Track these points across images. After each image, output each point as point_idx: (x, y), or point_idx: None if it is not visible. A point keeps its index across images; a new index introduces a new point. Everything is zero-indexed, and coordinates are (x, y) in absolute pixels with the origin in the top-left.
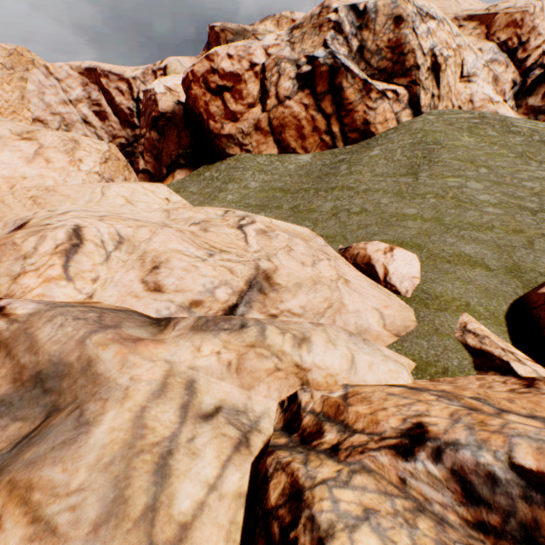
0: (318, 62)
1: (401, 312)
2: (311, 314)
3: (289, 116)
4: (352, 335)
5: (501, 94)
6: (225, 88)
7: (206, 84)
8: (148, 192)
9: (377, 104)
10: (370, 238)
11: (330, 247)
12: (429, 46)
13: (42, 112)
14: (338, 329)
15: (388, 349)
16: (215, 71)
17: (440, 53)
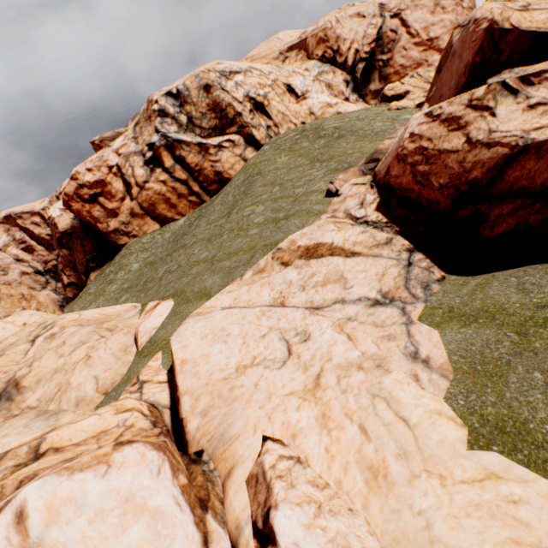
0: (156, 146)
1: (117, 370)
2: (45, 403)
3: (154, 195)
4: (39, 416)
5: (340, 94)
6: (97, 194)
7: (81, 198)
8: (8, 325)
9: (219, 156)
10: (163, 296)
11: (138, 315)
12: (243, 94)
13: None
14: (30, 415)
15: (77, 413)
16: (82, 185)
17: (257, 94)
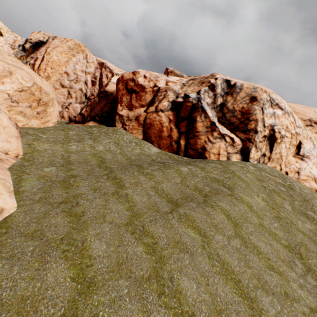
0: (189, 99)
1: None
2: None
3: (158, 121)
4: None
5: None
6: (135, 91)
7: (126, 85)
8: None
9: (216, 140)
10: None
11: None
12: (271, 123)
13: (70, 71)
14: None
15: None
16: (133, 80)
17: (279, 131)
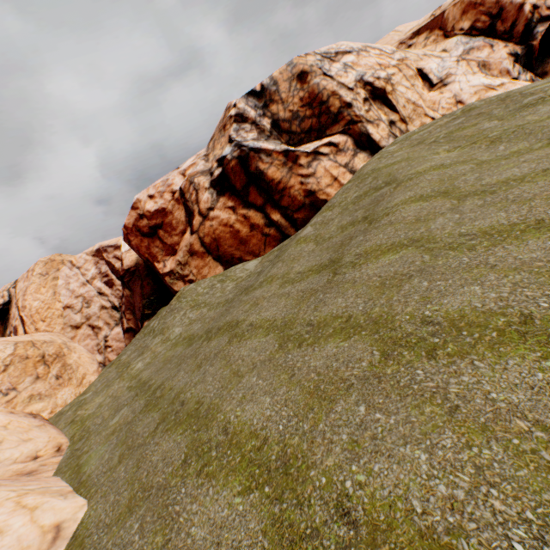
0: (227, 160)
1: None
2: None
3: (219, 226)
4: None
5: (502, 74)
6: (156, 226)
7: (140, 231)
8: None
9: (313, 167)
10: None
11: None
12: (354, 78)
13: (69, 299)
14: None
15: None
16: (142, 216)
17: (375, 77)
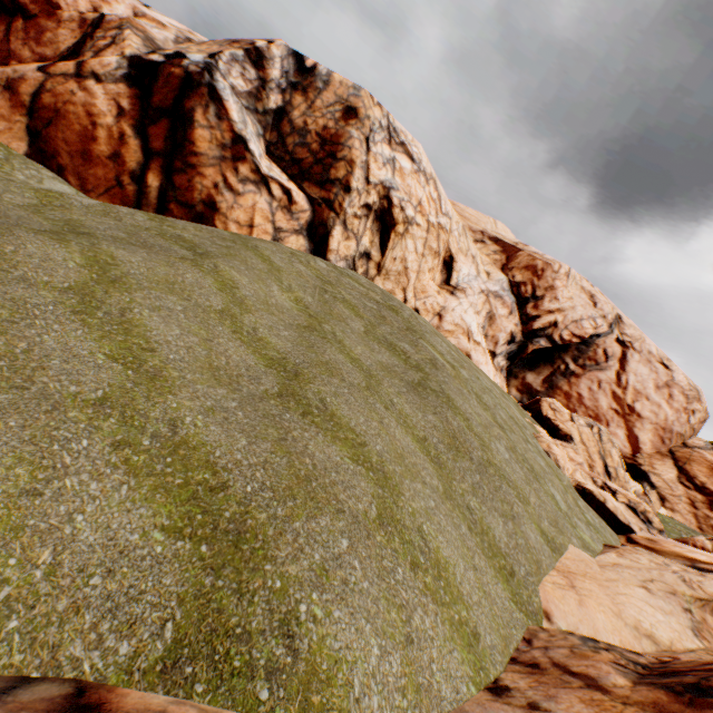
0: (181, 62)
1: None
2: None
3: (83, 106)
4: None
5: (492, 340)
6: (24, 10)
7: None
8: None
9: (247, 188)
10: None
11: None
12: (385, 180)
13: None
14: None
15: None
16: None
17: (402, 205)
